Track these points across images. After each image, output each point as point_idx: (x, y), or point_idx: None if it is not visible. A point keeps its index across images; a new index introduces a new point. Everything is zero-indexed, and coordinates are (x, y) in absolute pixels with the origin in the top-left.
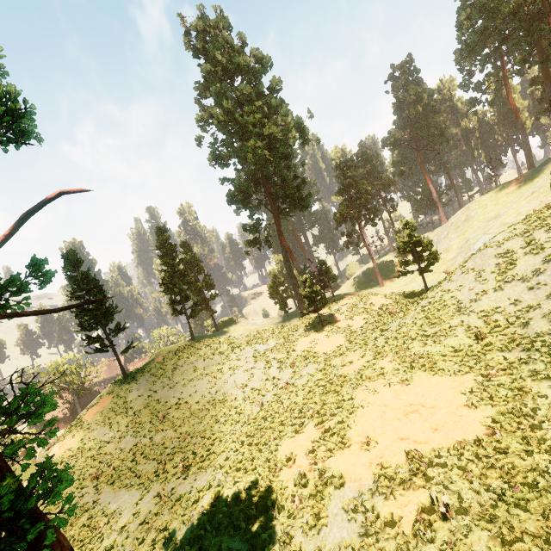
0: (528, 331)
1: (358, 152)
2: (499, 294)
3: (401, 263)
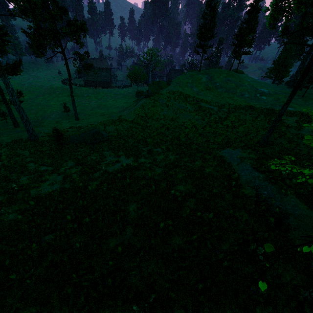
0: None
1: None
2: None
3: None
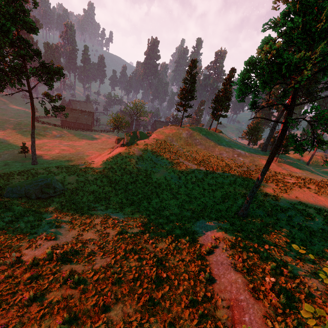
0: None
1: None
2: None
3: None
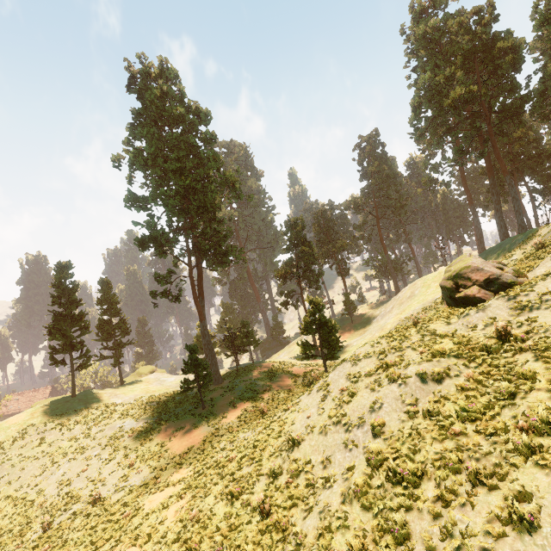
0: (301, 527)
1: (317, 211)
2: (320, 439)
3: (301, 345)
